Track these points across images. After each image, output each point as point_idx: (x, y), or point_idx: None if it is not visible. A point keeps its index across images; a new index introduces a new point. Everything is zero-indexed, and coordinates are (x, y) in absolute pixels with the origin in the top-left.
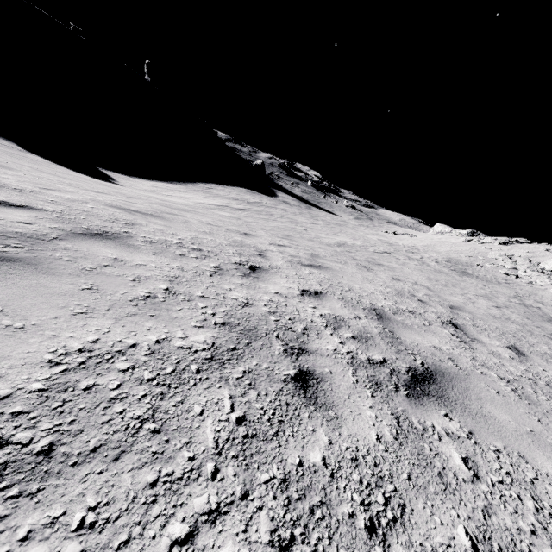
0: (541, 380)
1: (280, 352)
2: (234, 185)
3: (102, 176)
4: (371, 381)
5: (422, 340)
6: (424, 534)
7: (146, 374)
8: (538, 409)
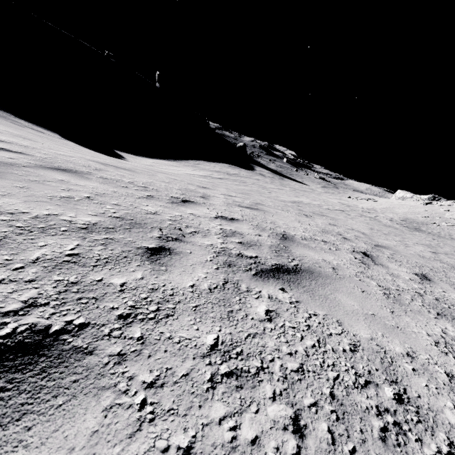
0: (431, 296)
1: (154, 236)
2: (219, 162)
3: (115, 155)
4: (226, 263)
5: (314, 255)
6: (172, 330)
7: (18, 224)
8: (401, 307)
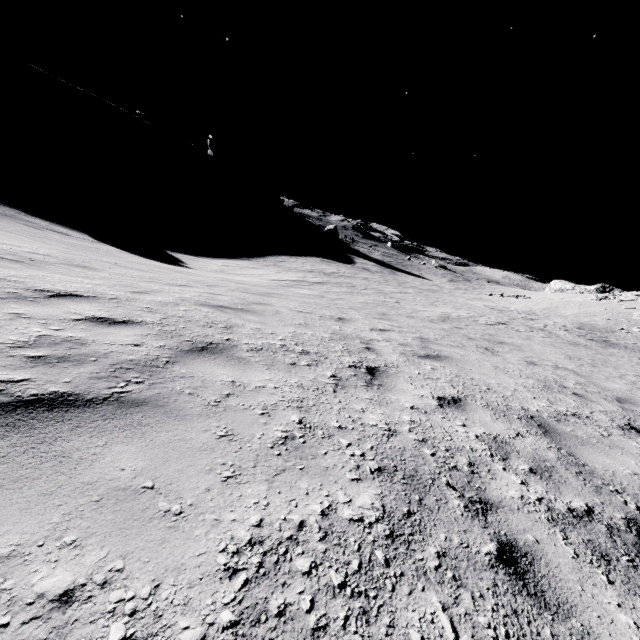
0: None
1: (462, 511)
2: (306, 255)
3: (171, 260)
4: (593, 552)
5: (614, 464)
6: None
7: (333, 577)
8: None
